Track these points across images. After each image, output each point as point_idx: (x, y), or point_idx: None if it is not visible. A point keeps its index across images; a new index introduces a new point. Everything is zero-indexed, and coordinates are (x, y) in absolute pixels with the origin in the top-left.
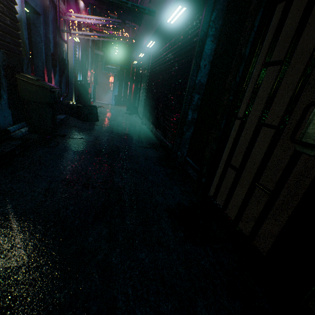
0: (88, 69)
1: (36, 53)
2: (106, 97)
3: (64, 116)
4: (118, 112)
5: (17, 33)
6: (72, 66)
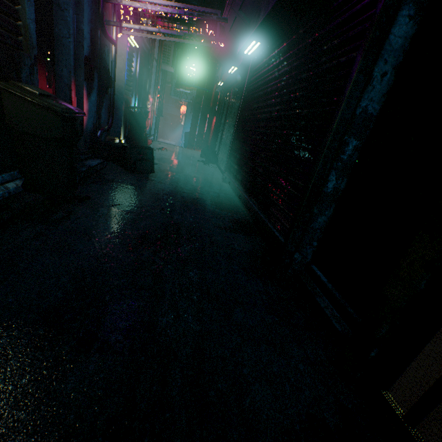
0: (149, 92)
1: (60, 55)
2: (174, 134)
3: (98, 162)
4: (188, 159)
5: (15, 8)
6: (122, 83)
